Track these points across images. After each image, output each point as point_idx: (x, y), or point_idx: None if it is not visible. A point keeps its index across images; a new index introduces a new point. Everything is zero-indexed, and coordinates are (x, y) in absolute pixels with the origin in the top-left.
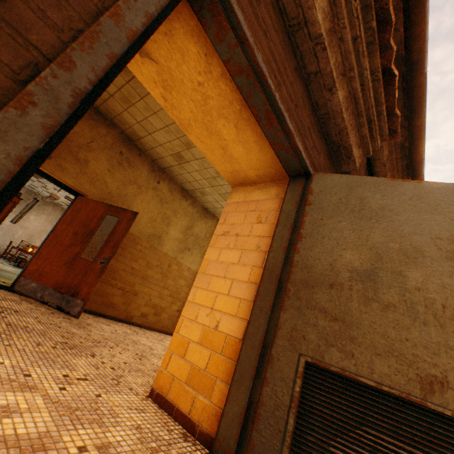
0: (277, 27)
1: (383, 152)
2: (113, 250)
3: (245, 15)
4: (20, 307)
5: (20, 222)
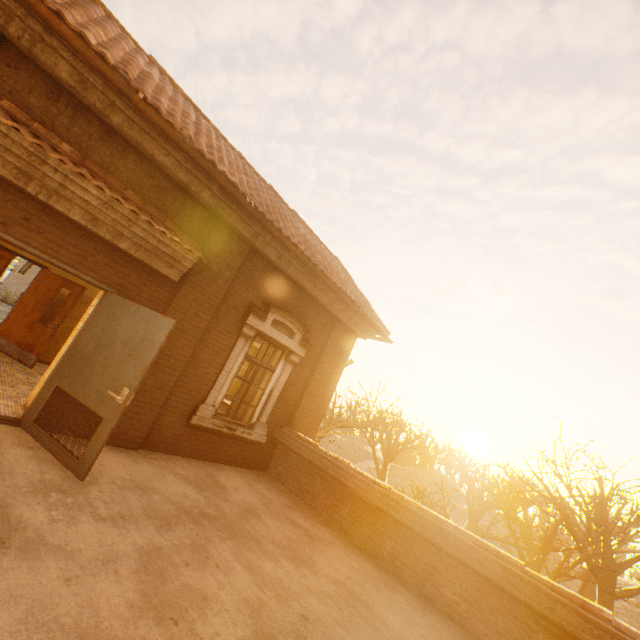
0: (56, 223)
1: (266, 253)
2: (63, 319)
3: (18, 233)
4: None
5: (34, 270)
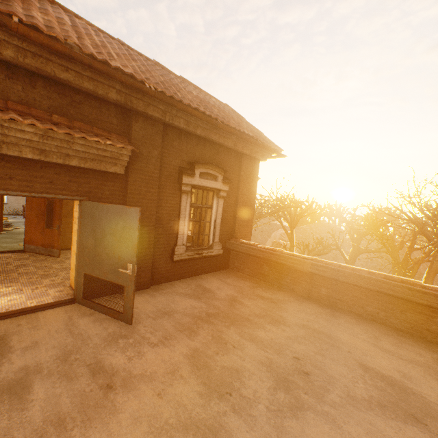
0: (17, 165)
1: (177, 125)
2: (59, 221)
3: None
4: (28, 262)
5: None
